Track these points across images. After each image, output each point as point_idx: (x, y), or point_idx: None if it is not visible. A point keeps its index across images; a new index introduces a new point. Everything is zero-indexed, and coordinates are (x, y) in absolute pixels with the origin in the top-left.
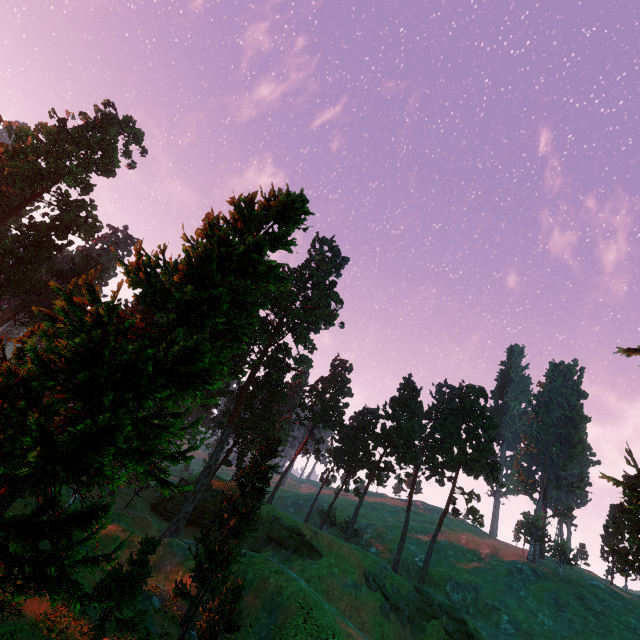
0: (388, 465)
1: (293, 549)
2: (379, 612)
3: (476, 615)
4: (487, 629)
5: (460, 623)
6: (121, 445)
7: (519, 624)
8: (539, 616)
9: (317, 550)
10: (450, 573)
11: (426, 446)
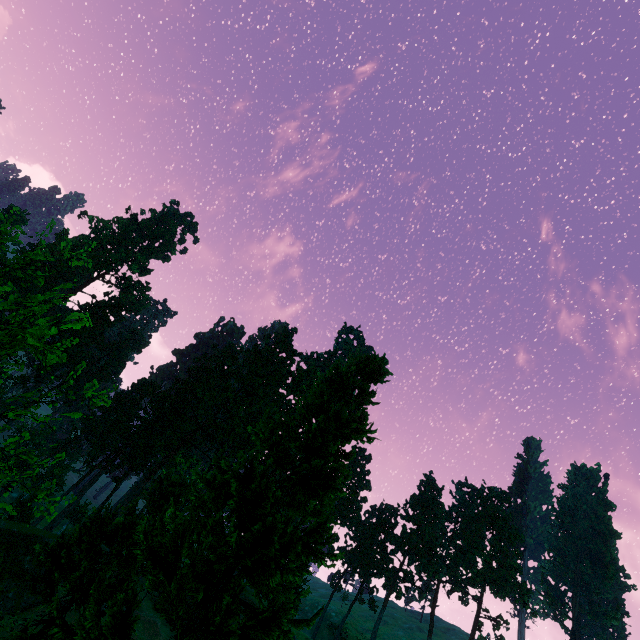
0: (407, 574)
1: None
2: None
3: None
4: None
5: None
6: (285, 626)
7: None
8: None
9: None
10: None
11: (448, 555)
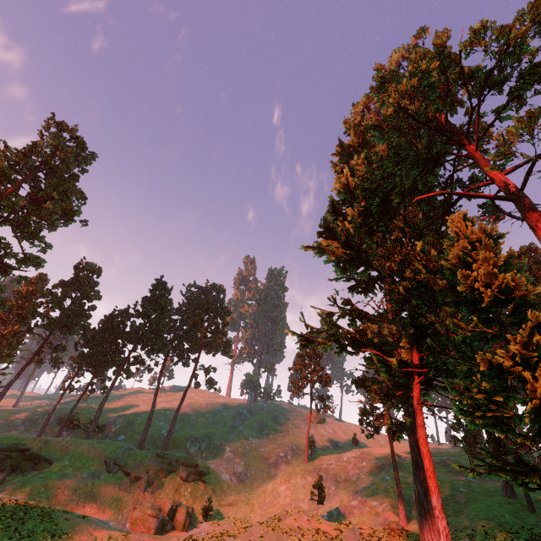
0: (138, 359)
1: (10, 469)
2: (118, 489)
3: (208, 456)
4: (215, 462)
5: (193, 467)
6: None
7: (237, 450)
8: (250, 439)
9: (46, 459)
10: (191, 433)
11: (175, 337)
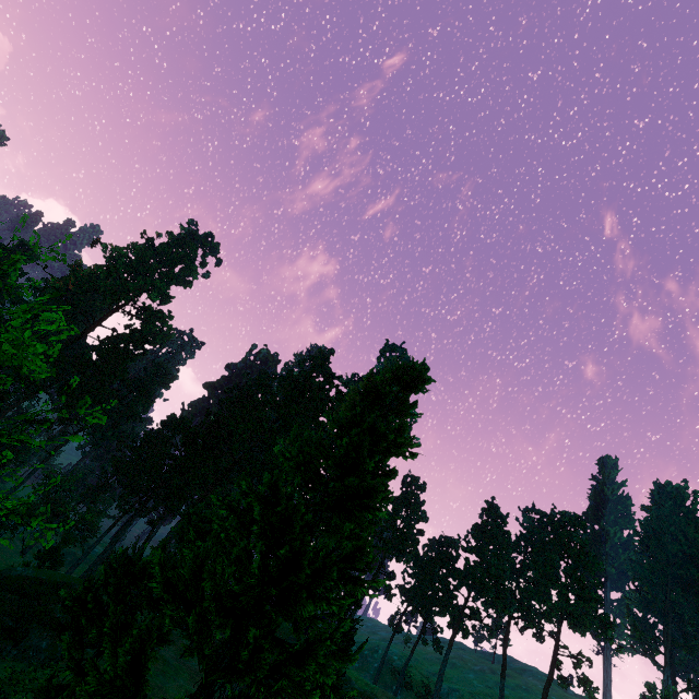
0: (474, 611)
1: None
2: None
3: None
4: None
5: None
6: (320, 660)
7: None
8: None
9: None
10: None
11: (518, 588)
